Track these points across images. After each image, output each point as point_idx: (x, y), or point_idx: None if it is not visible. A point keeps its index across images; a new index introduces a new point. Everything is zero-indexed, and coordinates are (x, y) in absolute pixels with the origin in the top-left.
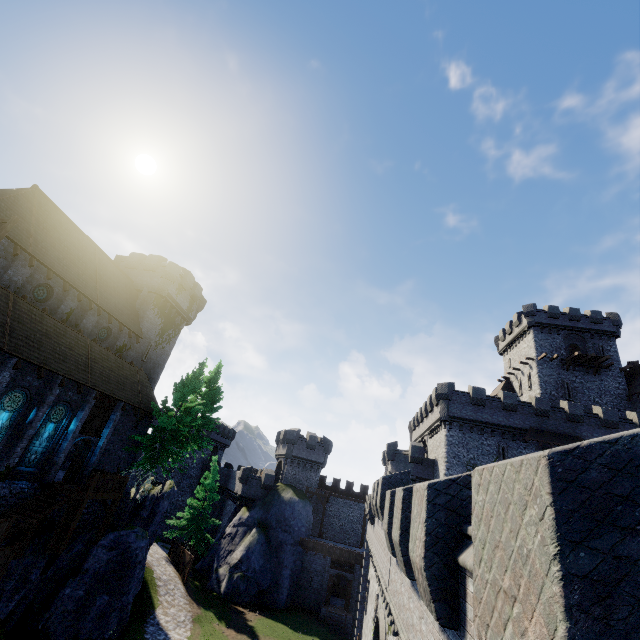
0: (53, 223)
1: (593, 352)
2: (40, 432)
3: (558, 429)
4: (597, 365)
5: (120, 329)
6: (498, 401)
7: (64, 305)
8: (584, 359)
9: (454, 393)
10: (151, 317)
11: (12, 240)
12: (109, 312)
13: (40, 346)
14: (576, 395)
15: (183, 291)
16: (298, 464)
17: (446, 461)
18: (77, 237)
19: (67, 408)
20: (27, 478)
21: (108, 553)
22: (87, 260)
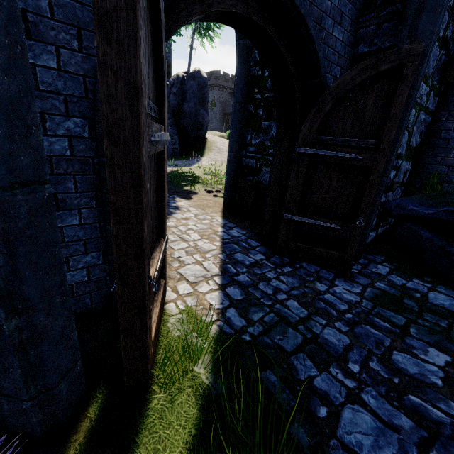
0: None
1: None
2: None
3: None
4: None
5: None
6: None
7: None
8: None
9: None
10: None
11: None
12: None
13: None
14: None
15: None
16: None
17: None
18: None
19: None
20: None
21: None
22: None
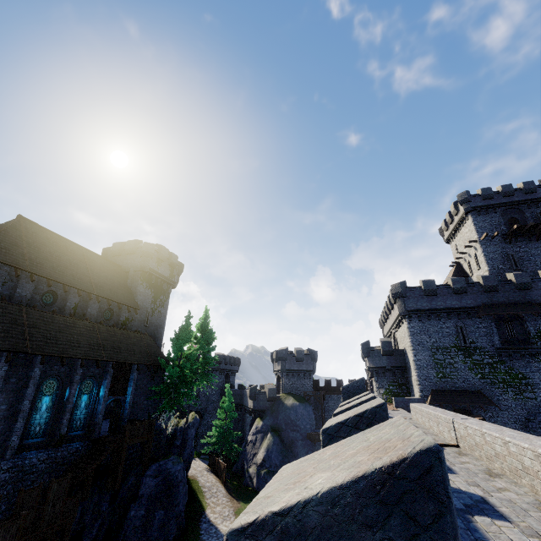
0: (42, 241)
1: (532, 220)
2: (78, 404)
3: (509, 299)
4: (538, 232)
5: (119, 308)
6: (448, 288)
7: (69, 302)
8: (524, 229)
9: (407, 290)
10: (142, 291)
11: (11, 266)
12: (106, 297)
13: (57, 341)
14: (523, 263)
15: (162, 263)
16: (293, 375)
17: (412, 349)
18: (64, 245)
19: (93, 380)
20: (79, 439)
21: (154, 480)
22: (77, 261)
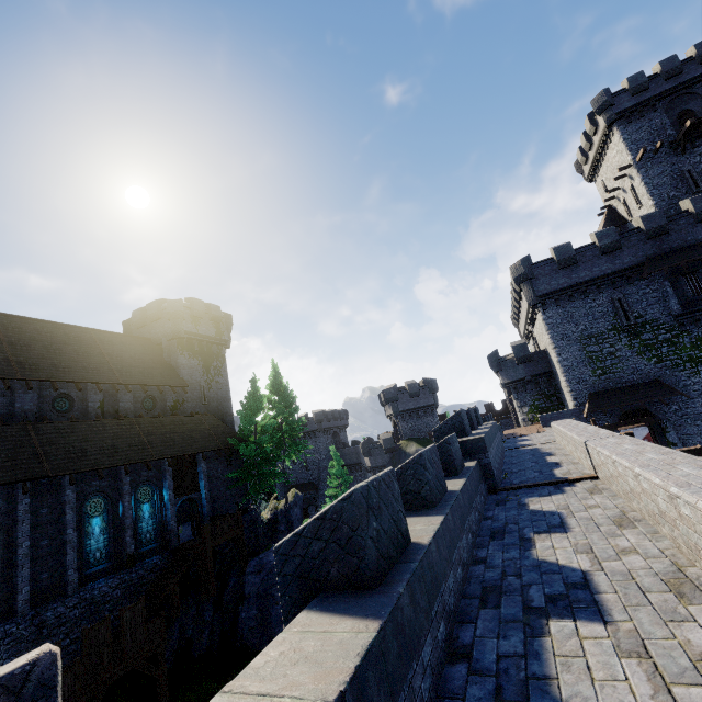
0: (29, 336)
1: None
2: (140, 516)
3: (687, 241)
4: None
5: (160, 391)
6: (593, 248)
7: (91, 402)
8: None
9: (533, 268)
10: (185, 363)
11: None
12: (138, 383)
13: (85, 453)
14: None
15: (200, 320)
16: (410, 416)
17: (554, 347)
18: (64, 333)
19: (150, 485)
20: (155, 553)
21: (258, 576)
22: (87, 349)
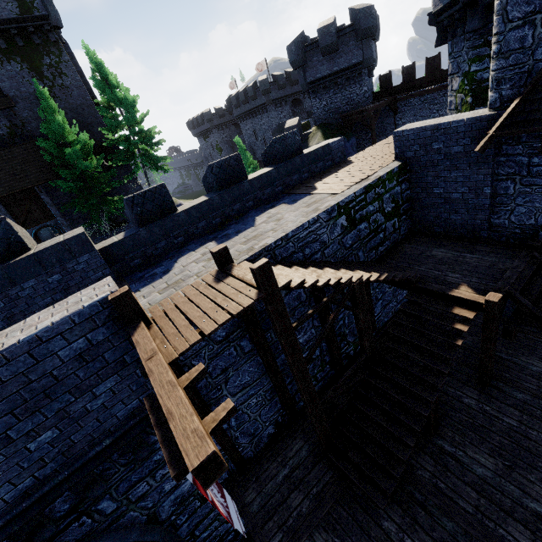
0: None
1: None
2: None
3: None
4: None
5: None
6: None
7: None
8: None
9: None
10: (0, 72)
11: None
12: None
13: None
14: None
15: None
16: (324, 89)
17: None
18: None
19: None
20: None
21: None
22: None
